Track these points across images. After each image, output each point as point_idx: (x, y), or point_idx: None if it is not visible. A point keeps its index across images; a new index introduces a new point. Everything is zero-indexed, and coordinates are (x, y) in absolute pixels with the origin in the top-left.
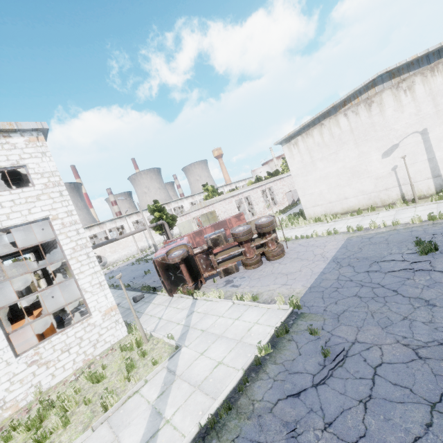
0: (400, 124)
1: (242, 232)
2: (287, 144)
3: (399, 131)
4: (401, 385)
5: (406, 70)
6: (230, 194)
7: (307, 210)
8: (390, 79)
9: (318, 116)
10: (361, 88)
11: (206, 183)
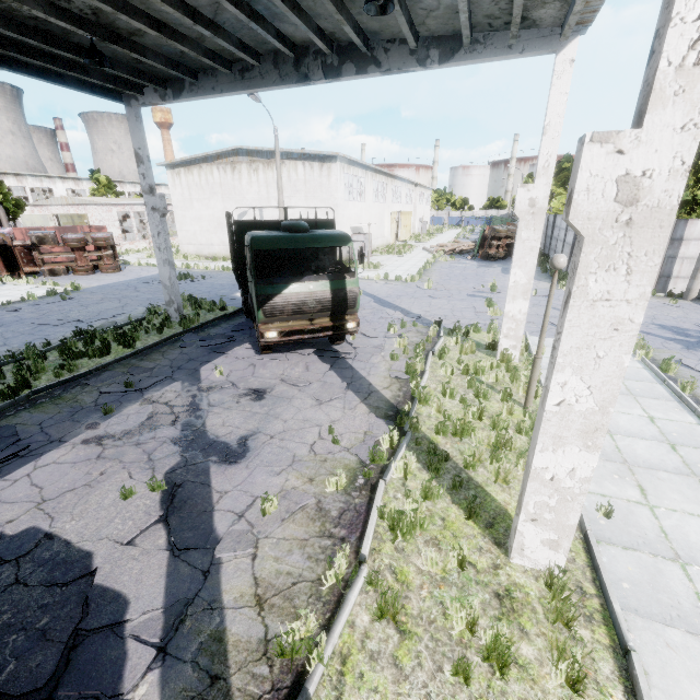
0: (250, 196)
1: (72, 239)
2: (172, 170)
3: (248, 201)
4: (81, 303)
5: (256, 155)
6: (115, 201)
7: (183, 246)
8: (247, 155)
9: (198, 158)
10: (230, 152)
11: (98, 170)
